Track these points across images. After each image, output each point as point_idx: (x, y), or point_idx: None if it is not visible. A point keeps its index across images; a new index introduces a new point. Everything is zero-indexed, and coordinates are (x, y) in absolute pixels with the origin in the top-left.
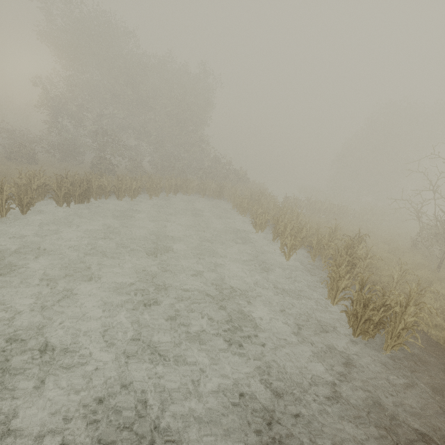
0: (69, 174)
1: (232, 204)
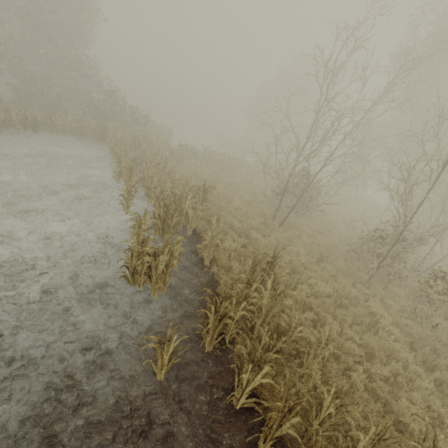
0: None
1: (109, 148)
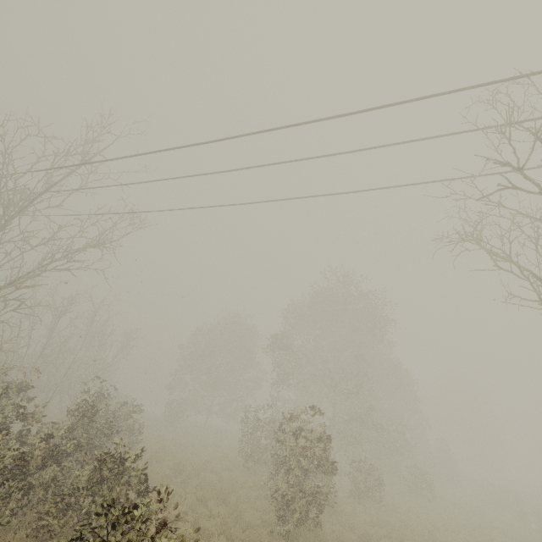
0: None
1: None
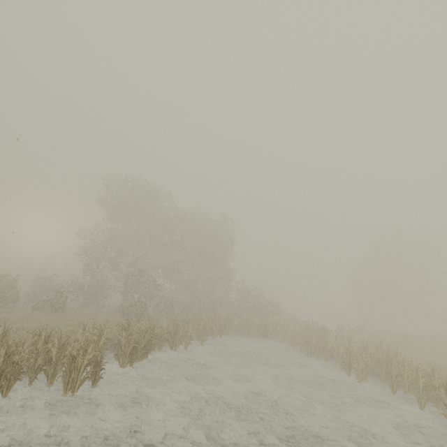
0: (124, 323)
1: (291, 343)
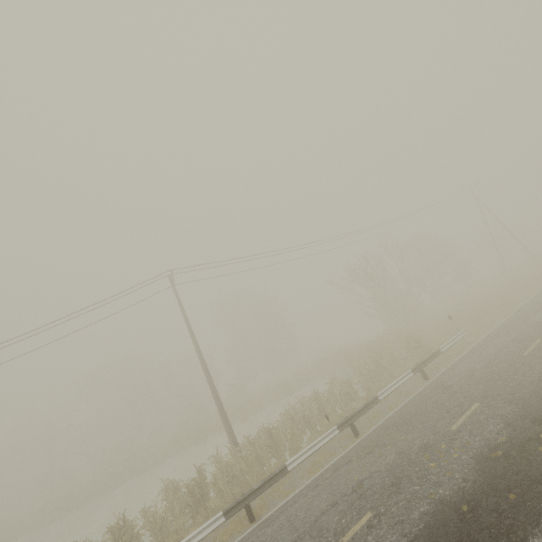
0: None
1: None
